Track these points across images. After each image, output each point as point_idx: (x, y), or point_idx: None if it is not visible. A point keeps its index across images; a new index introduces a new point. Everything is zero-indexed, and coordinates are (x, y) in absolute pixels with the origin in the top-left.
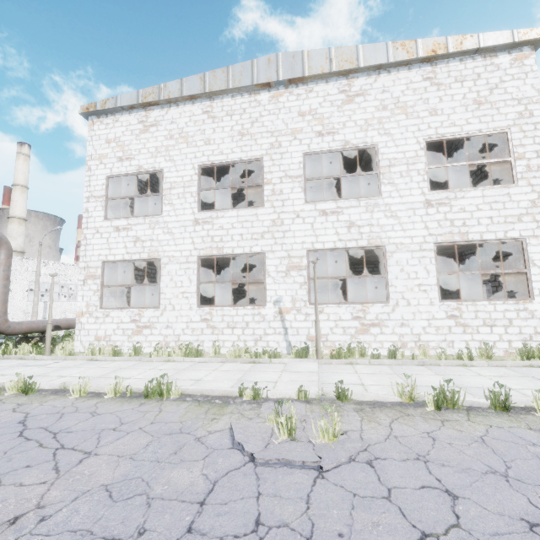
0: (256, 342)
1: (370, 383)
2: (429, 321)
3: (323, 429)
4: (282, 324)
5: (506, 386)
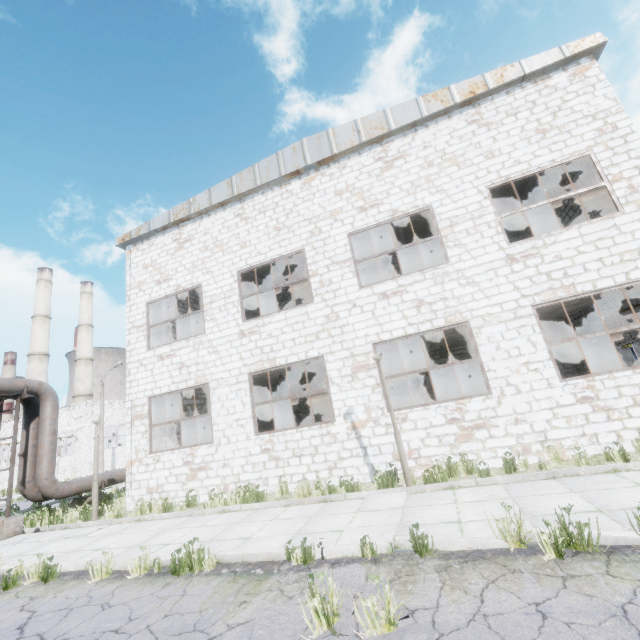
0: (330, 471)
1: (471, 518)
2: (552, 410)
3: (372, 612)
4: (358, 442)
5: None
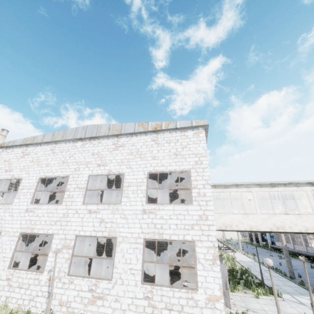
0: (29, 301)
1: None
2: (132, 299)
3: None
4: (48, 289)
5: None
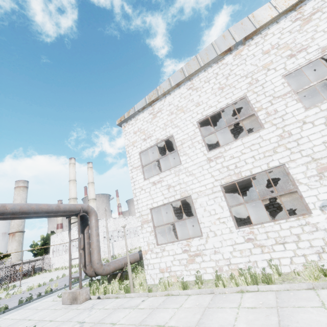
0: (318, 255)
1: None
2: None
3: None
4: None
5: None
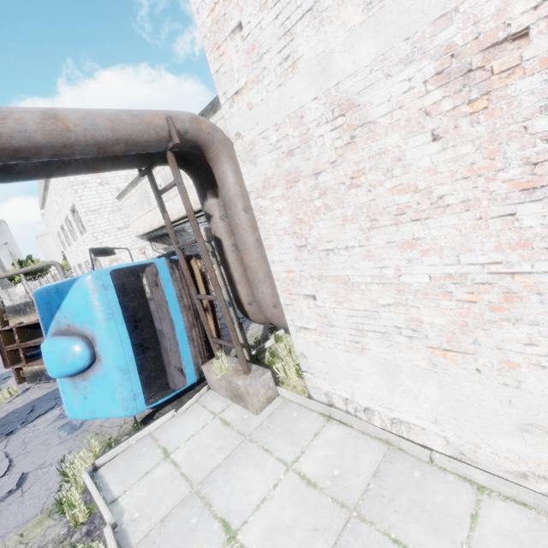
0: None
1: None
2: None
3: None
4: None
5: None
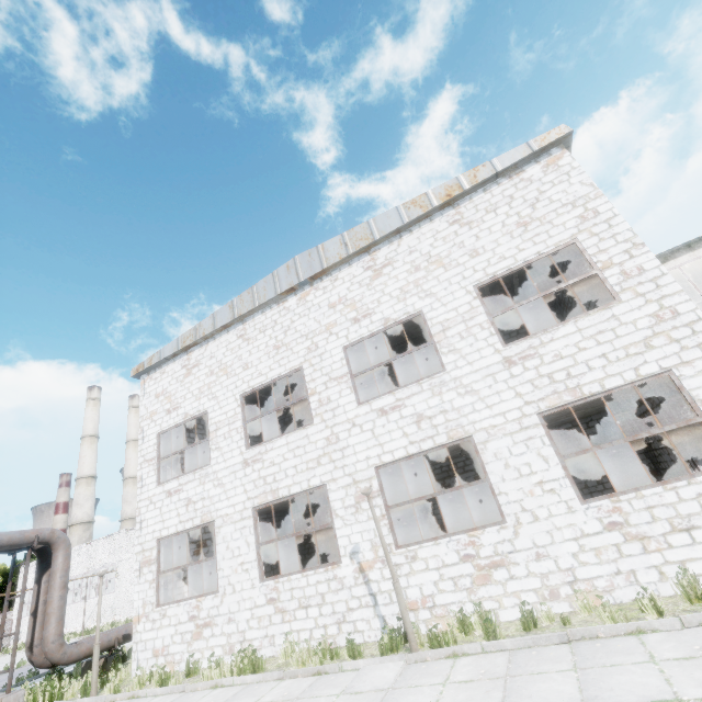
0: (339, 625)
1: None
2: (577, 541)
3: None
4: (367, 588)
5: (676, 691)
